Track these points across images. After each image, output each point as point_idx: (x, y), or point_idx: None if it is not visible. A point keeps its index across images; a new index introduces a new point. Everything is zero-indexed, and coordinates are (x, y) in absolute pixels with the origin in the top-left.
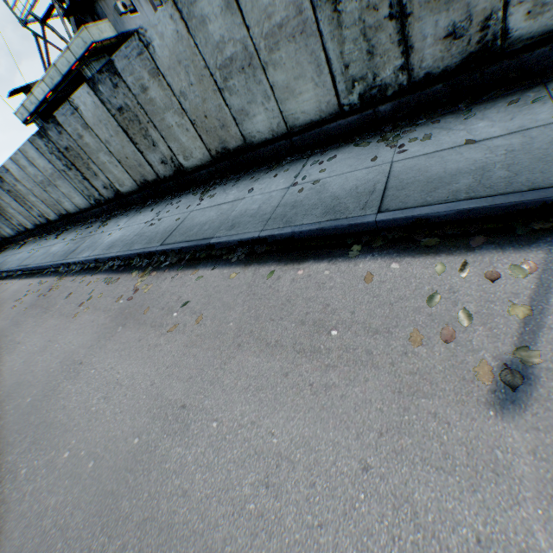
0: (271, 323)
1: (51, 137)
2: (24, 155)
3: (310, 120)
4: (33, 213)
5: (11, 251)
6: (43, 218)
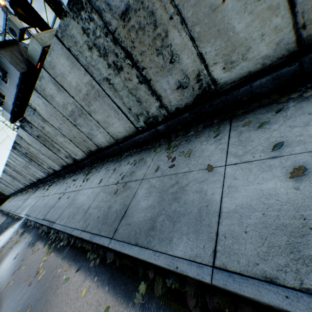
0: None
1: (1, 182)
2: (0, 183)
3: (25, 187)
4: (9, 191)
5: (8, 200)
6: (11, 192)
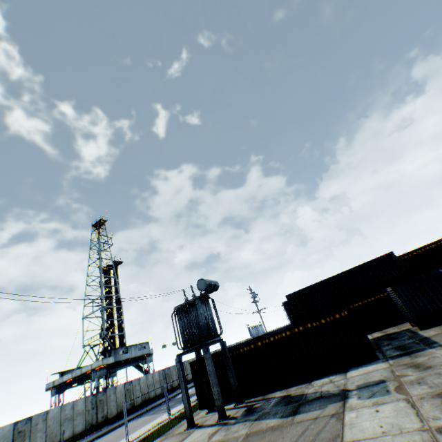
0: (117, 430)
1: None
2: None
3: (80, 431)
4: None
5: None
6: None
